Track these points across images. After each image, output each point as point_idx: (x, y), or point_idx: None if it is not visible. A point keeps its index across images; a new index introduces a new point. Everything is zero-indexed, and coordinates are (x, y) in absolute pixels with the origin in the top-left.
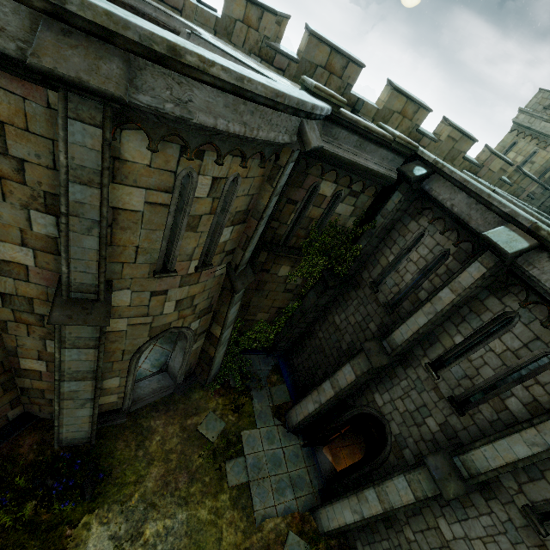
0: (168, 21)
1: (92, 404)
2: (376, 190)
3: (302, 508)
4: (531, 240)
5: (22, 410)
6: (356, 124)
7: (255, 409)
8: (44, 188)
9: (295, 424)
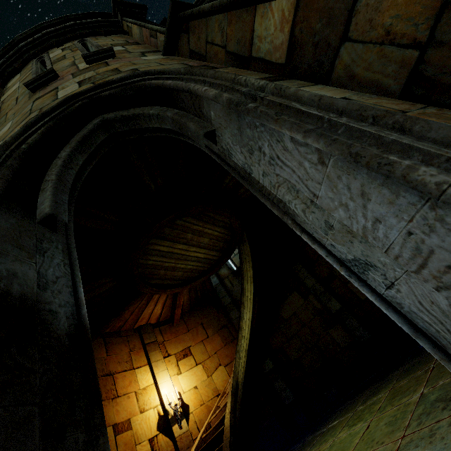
0: None
1: None
2: None
3: None
4: None
5: None
6: None
7: None
8: None
9: None
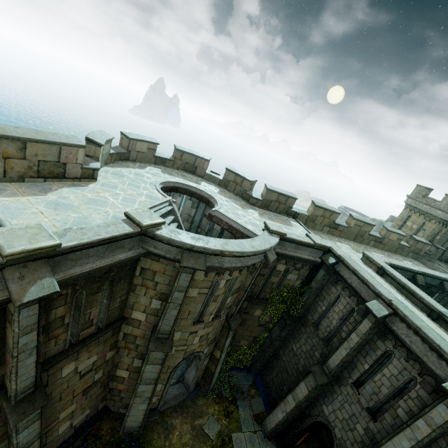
0: (201, 193)
1: (149, 401)
2: (310, 266)
3: None
4: (389, 309)
5: (104, 404)
6: (293, 240)
7: (240, 416)
8: (162, 291)
9: (269, 430)
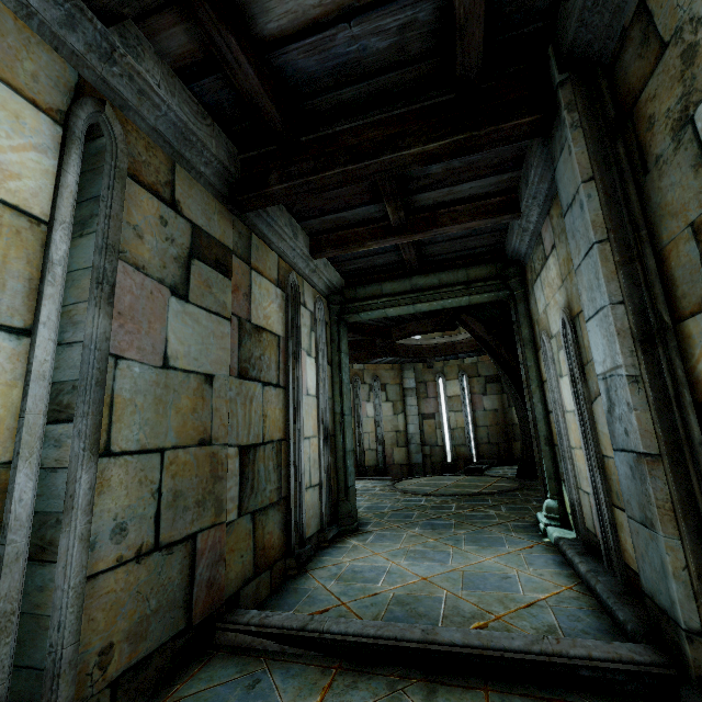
0: (430, 342)
1: None
2: None
3: None
4: None
5: None
6: None
7: None
8: None
9: None
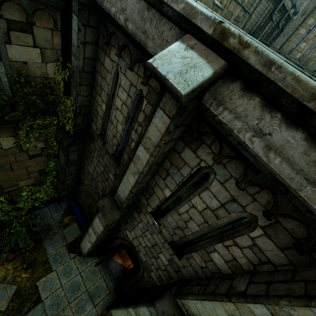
0: None
1: None
2: (52, 16)
3: (101, 310)
4: (217, 60)
5: None
6: None
7: (50, 255)
8: None
9: (85, 254)
